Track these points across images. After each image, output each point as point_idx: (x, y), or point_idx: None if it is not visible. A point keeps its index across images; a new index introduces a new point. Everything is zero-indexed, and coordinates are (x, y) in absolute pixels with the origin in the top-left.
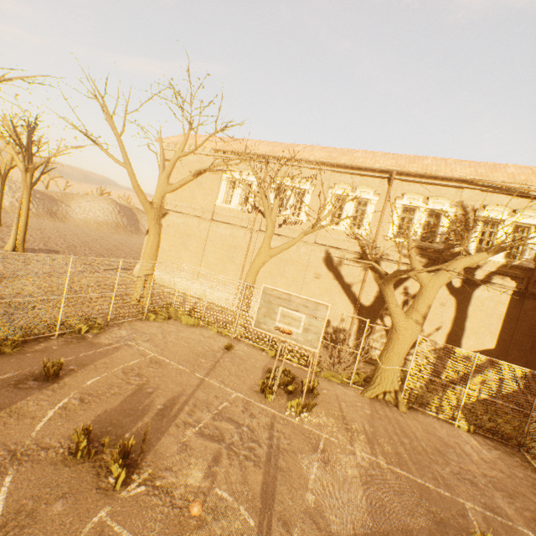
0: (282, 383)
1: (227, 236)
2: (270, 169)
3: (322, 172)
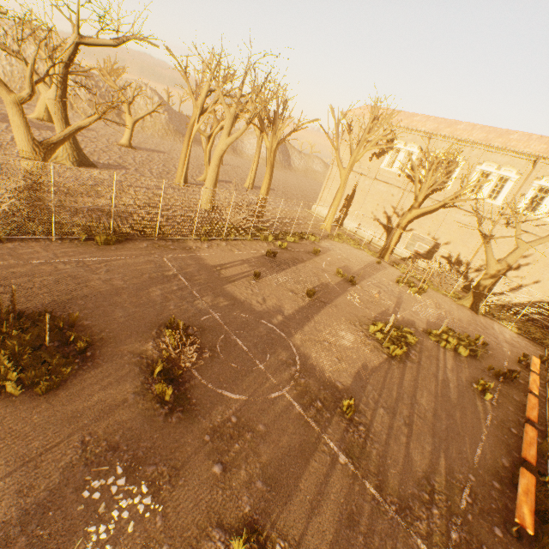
0: (407, 283)
1: (384, 192)
2: (430, 143)
3: (475, 150)
